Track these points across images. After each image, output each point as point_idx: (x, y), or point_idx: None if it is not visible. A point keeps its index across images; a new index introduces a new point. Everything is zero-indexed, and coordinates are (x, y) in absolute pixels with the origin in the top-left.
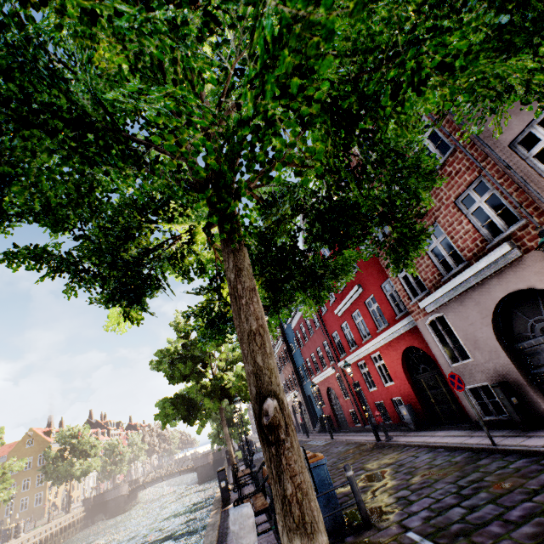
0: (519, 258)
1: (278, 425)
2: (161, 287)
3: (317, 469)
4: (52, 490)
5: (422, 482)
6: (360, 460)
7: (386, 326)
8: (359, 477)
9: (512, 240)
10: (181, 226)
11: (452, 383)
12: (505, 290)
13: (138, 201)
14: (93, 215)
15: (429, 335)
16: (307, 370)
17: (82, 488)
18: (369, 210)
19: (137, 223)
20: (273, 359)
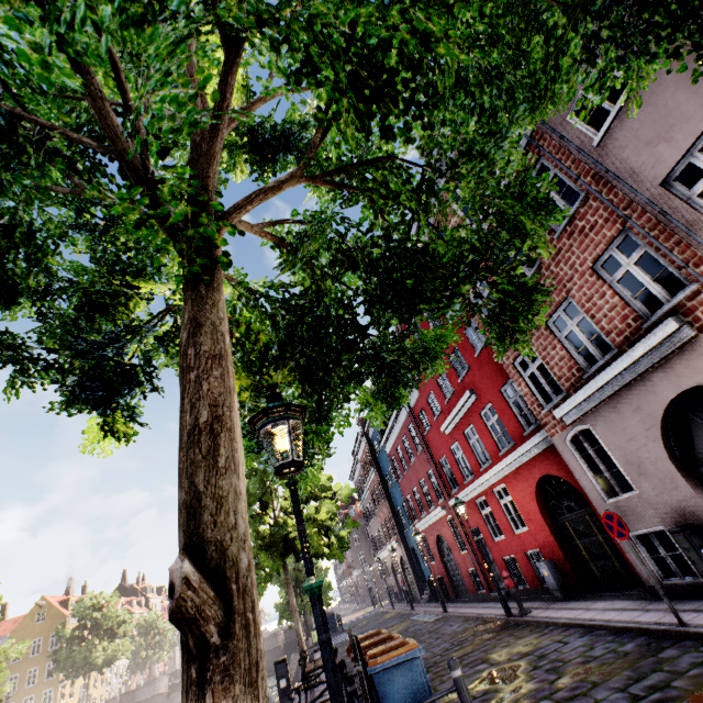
0: (693, 340)
1: (196, 617)
2: (149, 383)
3: (407, 666)
4: (66, 685)
5: (573, 686)
6: (483, 646)
7: (511, 447)
8: (480, 675)
9: (680, 315)
10: (168, 287)
11: (610, 528)
12: (676, 387)
13: (112, 254)
14: (33, 271)
15: (572, 457)
16: (408, 511)
17: (107, 682)
18: (453, 259)
19: (103, 285)
20: (230, 479)
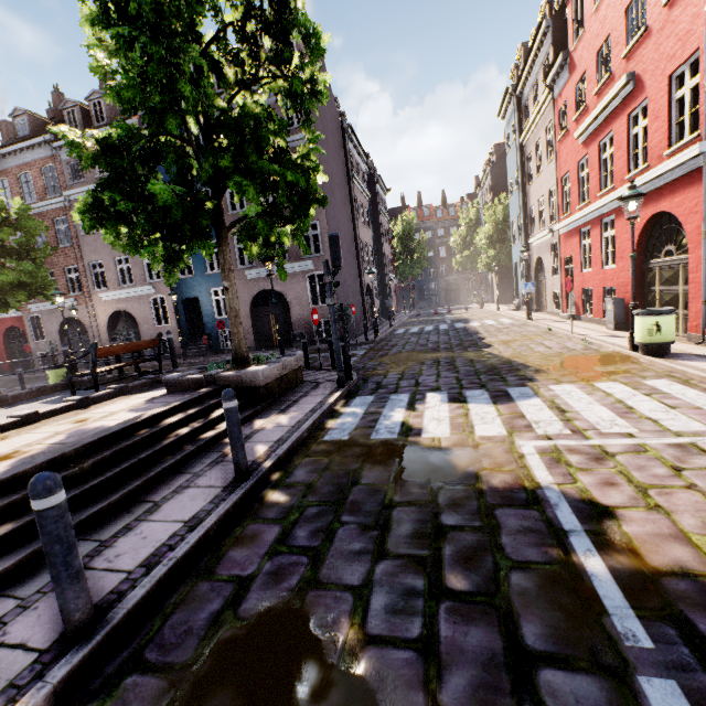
0: (78, 306)
1: None
2: None
3: None
4: None
5: None
6: None
7: None
8: None
9: (78, 298)
10: None
11: (27, 349)
12: (69, 315)
13: None
14: None
15: (29, 323)
16: None
17: None
18: None
19: None
20: None
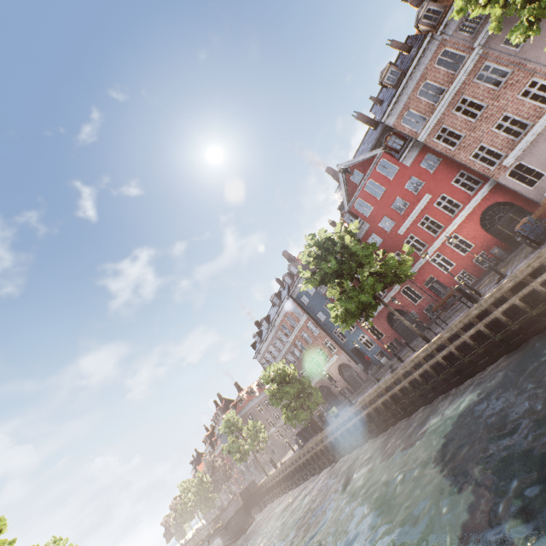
0: None
1: None
2: None
3: None
4: None
5: None
6: (514, 260)
7: (461, 207)
8: None
9: None
10: None
11: None
12: None
13: None
14: None
15: (511, 181)
16: None
17: None
18: None
19: None
20: None
